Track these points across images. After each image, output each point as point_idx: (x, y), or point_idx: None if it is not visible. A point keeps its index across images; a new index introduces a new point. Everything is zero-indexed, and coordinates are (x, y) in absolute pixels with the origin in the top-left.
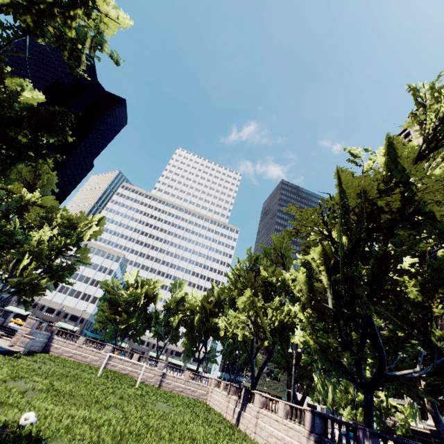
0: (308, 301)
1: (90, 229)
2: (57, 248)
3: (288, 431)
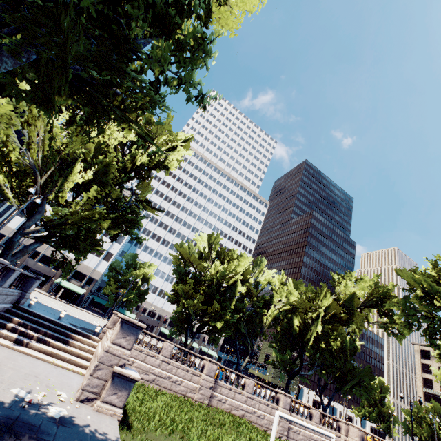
0: None
1: (173, 151)
2: (123, 168)
3: None
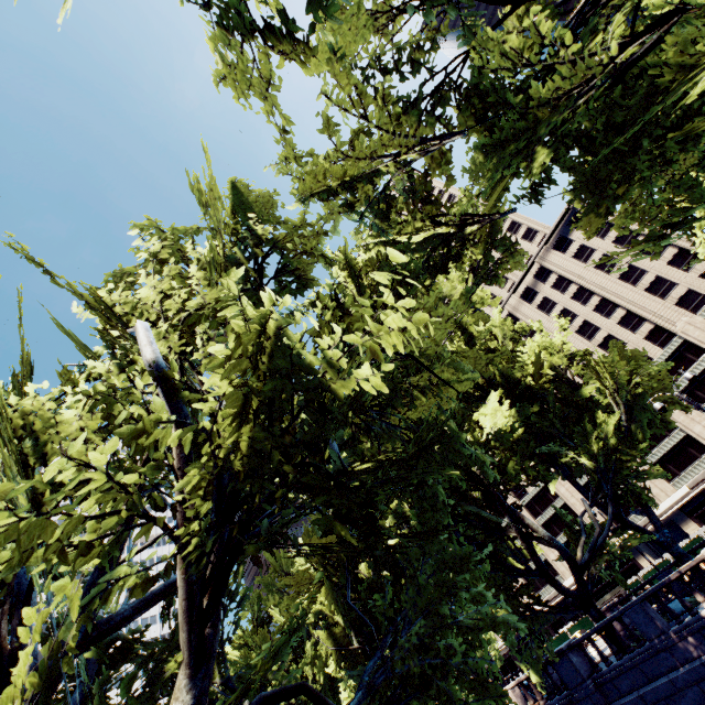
0: (338, 653)
1: None
2: None
3: None
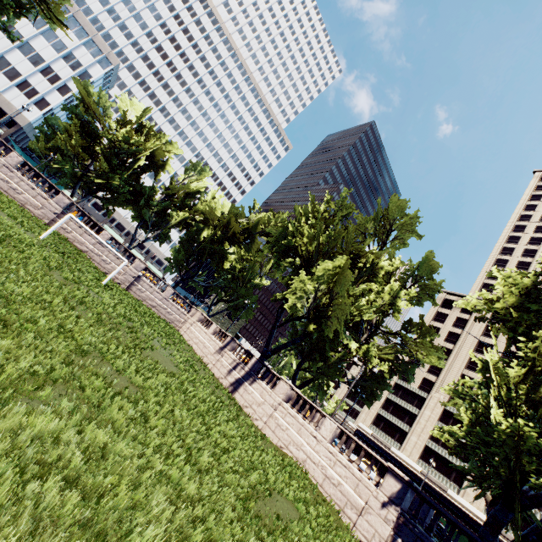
0: (536, 371)
1: None
2: None
3: (336, 465)
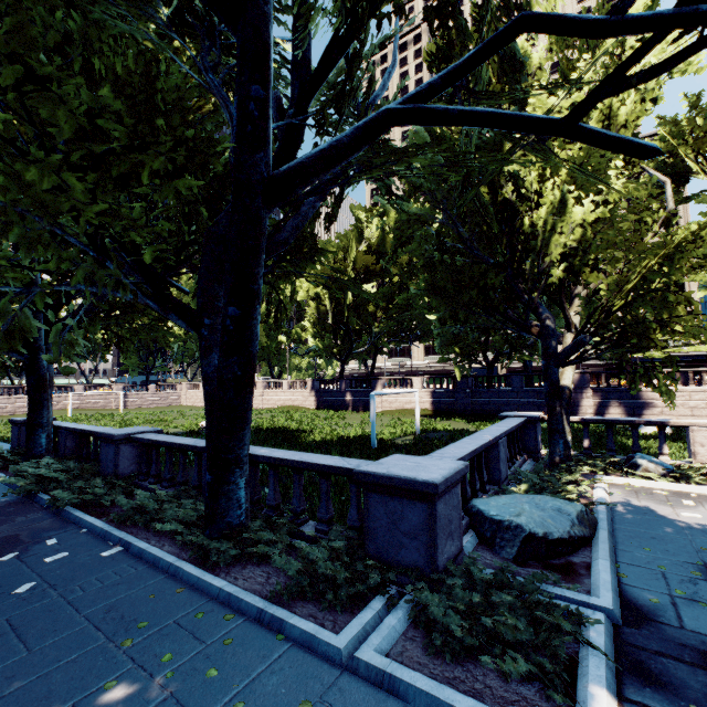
0: (317, 320)
1: None
2: None
3: (294, 394)
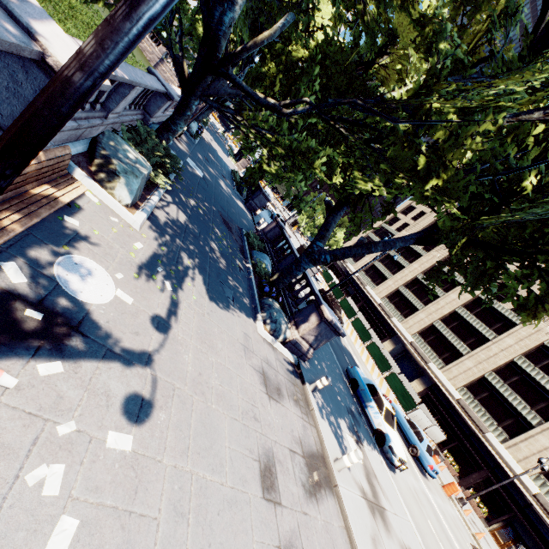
0: None
1: None
2: None
3: None
